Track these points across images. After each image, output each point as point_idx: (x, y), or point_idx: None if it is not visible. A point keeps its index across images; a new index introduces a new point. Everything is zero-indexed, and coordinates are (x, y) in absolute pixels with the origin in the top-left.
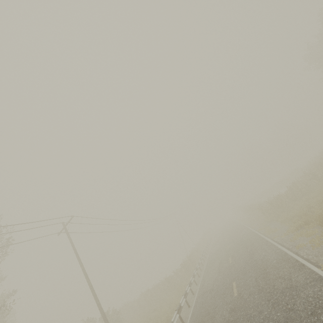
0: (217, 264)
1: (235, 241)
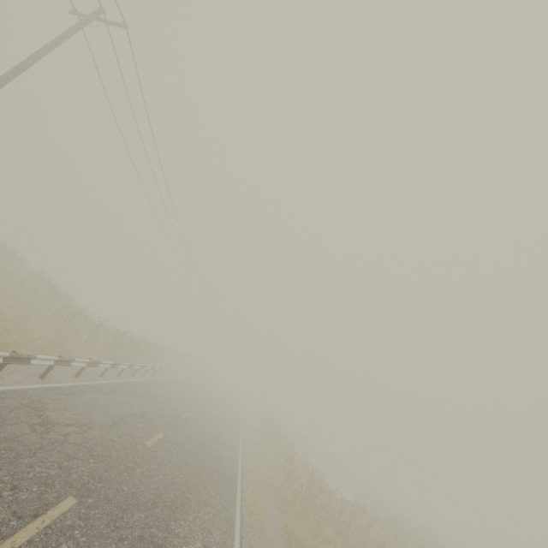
0: (138, 409)
1: (204, 427)
